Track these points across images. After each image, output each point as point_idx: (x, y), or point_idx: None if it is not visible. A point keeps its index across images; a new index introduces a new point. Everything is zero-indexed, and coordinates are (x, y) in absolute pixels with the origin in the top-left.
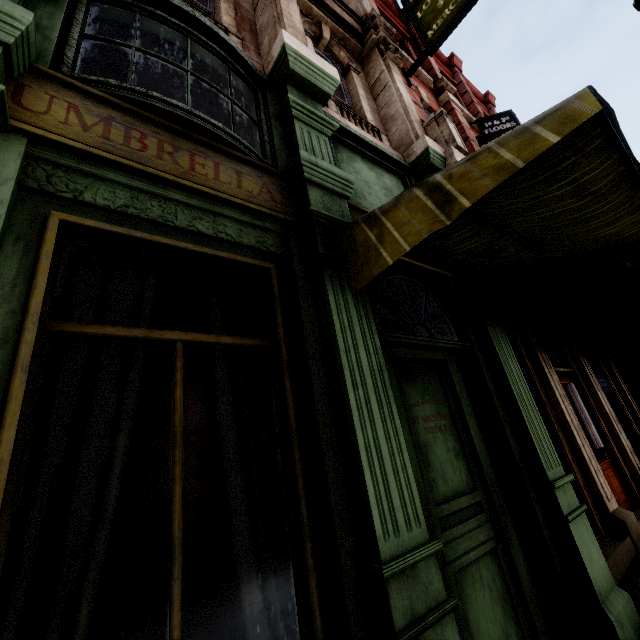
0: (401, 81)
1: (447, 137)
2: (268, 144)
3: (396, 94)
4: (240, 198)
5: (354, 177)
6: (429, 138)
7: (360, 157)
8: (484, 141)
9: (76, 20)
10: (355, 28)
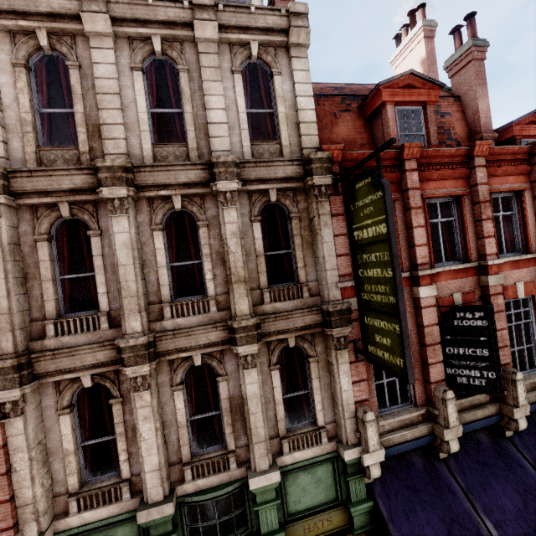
0: (347, 370)
1: (365, 440)
2: (250, 519)
3: (339, 389)
4: None
5: (295, 492)
6: (348, 450)
7: (302, 470)
8: (450, 333)
9: (184, 525)
10: (314, 325)
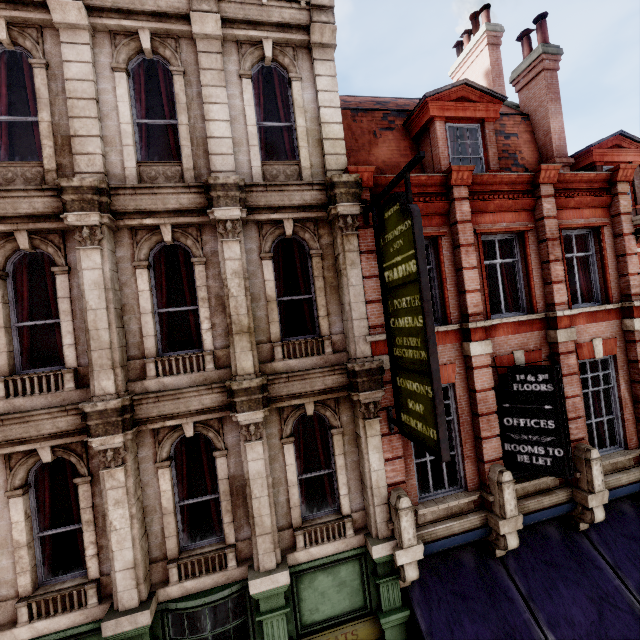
0: (377, 444)
1: (399, 532)
2: (252, 632)
3: (368, 469)
4: None
5: (312, 597)
6: (378, 545)
7: (321, 569)
8: (508, 399)
9: (167, 639)
10: (338, 388)
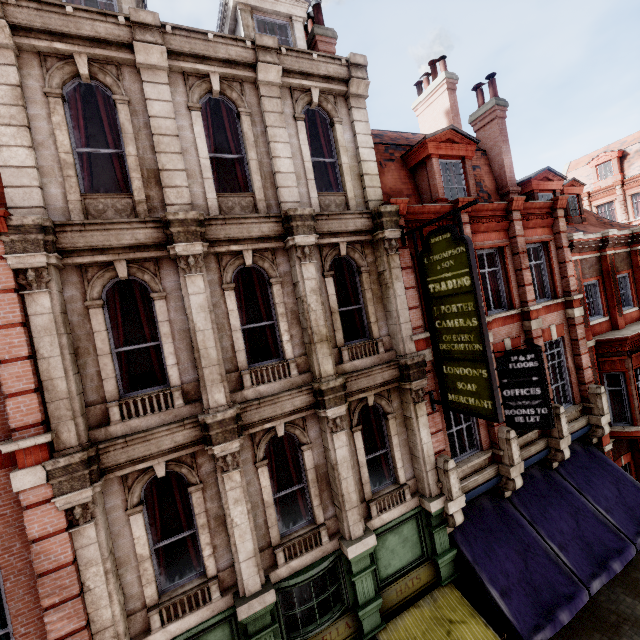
0: (425, 422)
1: (448, 488)
2: (345, 593)
3: (419, 443)
4: (339, 639)
5: (385, 555)
6: (434, 502)
7: (390, 531)
8: (506, 376)
9: (280, 615)
10: (393, 380)
